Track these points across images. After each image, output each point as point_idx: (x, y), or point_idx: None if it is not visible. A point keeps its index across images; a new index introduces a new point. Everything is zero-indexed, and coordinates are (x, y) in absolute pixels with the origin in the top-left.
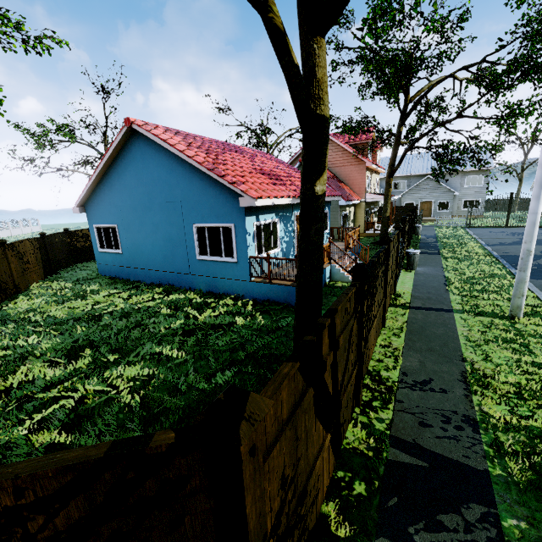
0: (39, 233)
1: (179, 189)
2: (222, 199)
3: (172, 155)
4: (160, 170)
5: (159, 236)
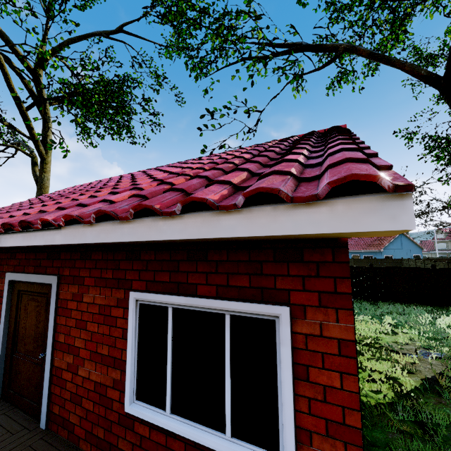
0: (376, 257)
1: (410, 247)
2: (418, 249)
3: (408, 239)
4: (406, 242)
5: (405, 258)
